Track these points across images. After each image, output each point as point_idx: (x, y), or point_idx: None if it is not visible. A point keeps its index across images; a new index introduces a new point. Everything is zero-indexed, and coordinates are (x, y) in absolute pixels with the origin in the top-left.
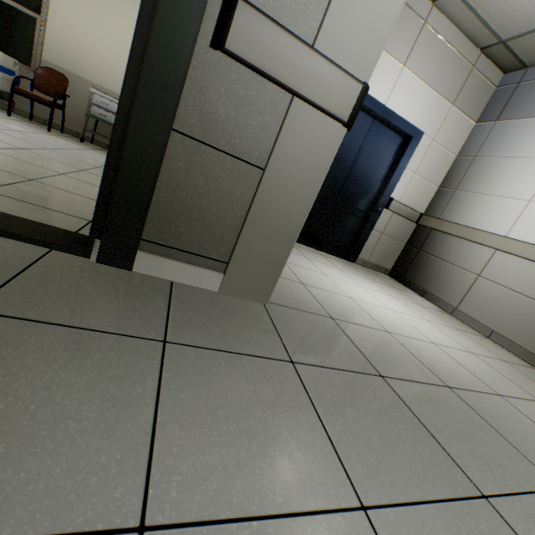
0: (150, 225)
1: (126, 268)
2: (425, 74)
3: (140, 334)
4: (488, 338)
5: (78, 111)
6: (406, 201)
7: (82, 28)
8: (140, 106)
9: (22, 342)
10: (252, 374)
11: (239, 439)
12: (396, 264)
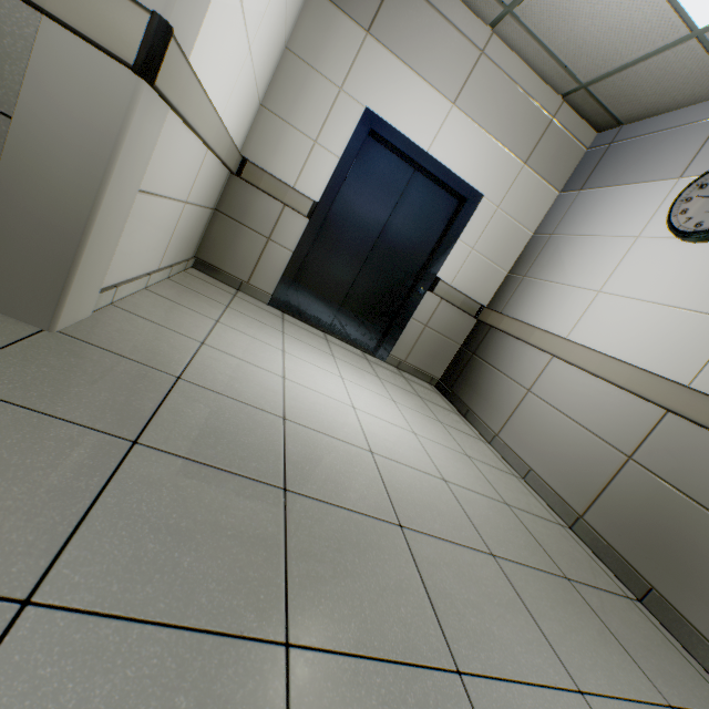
0: None
1: None
2: (485, 119)
3: None
4: (523, 480)
5: None
6: (461, 286)
7: None
8: None
9: None
10: None
11: None
12: (446, 372)
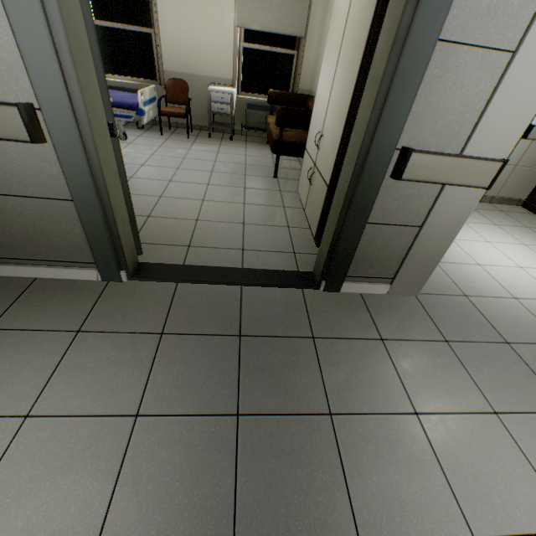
0: (349, 269)
1: (337, 291)
2: None
3: (370, 337)
4: None
5: (197, 107)
6: None
7: (185, 27)
8: (349, 220)
9: (338, 349)
10: (428, 353)
11: (434, 385)
12: (533, 193)
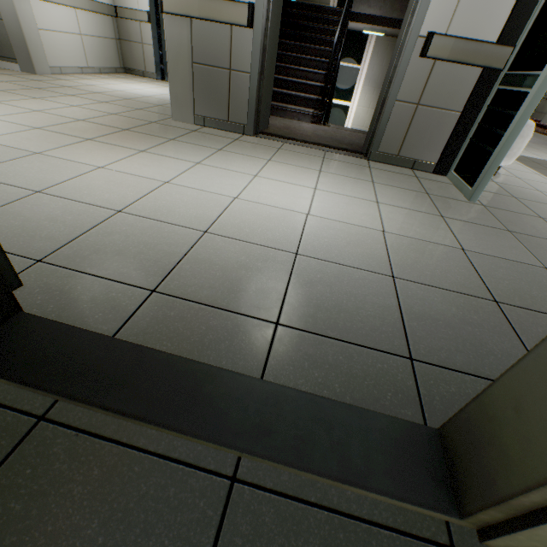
0: None
1: None
2: None
3: None
4: None
5: None
6: None
7: None
8: None
9: None
10: None
11: None
12: None
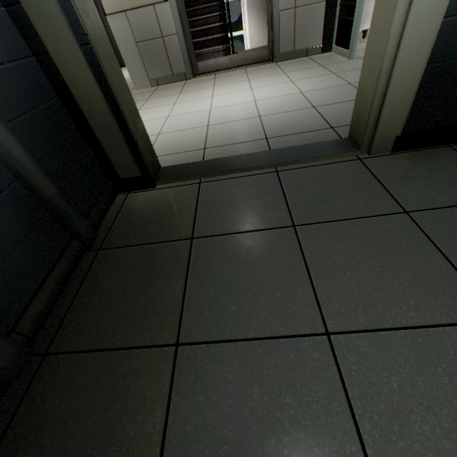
0: None
1: None
2: None
3: None
4: None
5: None
6: None
7: None
8: None
9: None
10: None
11: None
12: None
